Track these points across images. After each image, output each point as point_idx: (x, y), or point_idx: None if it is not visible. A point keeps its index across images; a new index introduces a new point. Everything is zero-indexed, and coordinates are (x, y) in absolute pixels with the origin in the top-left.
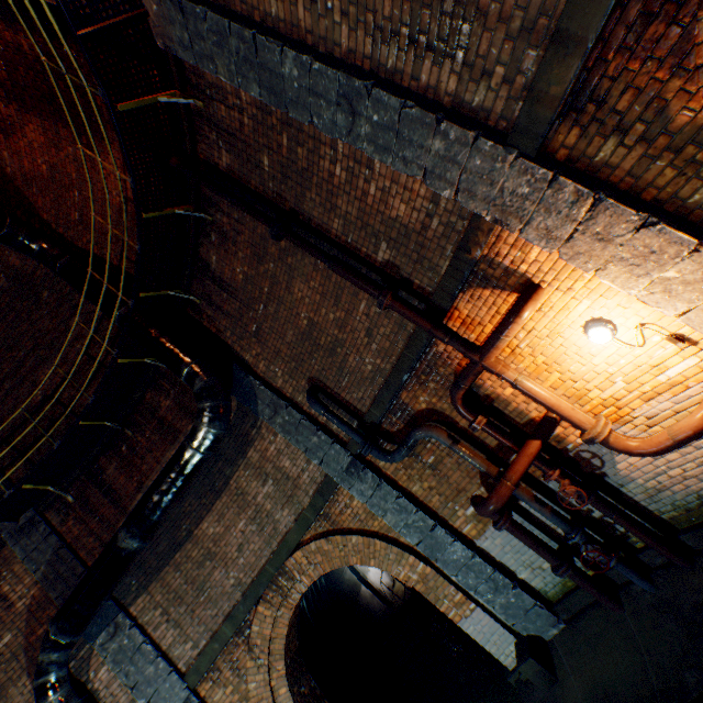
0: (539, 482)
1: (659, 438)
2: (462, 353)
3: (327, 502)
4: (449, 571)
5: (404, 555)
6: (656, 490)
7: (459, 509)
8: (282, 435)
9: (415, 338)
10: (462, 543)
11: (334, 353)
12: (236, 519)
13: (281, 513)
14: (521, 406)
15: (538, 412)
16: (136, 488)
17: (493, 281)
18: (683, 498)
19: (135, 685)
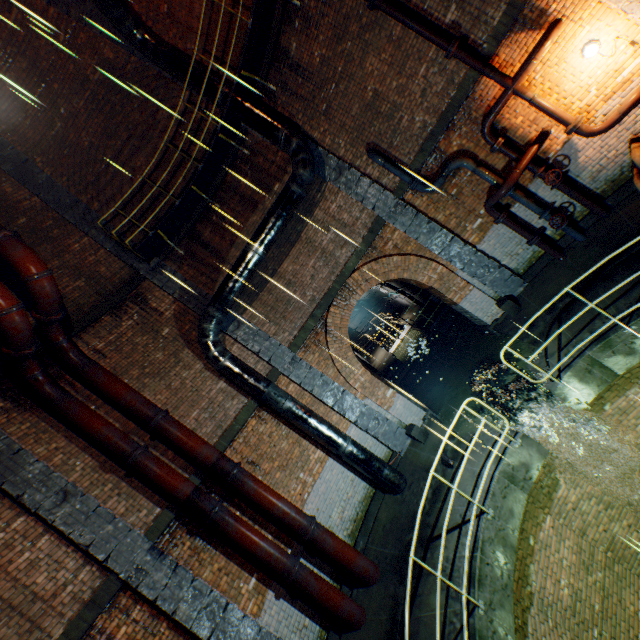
0: (526, 191)
1: (611, 117)
2: (500, 84)
3: (375, 240)
4: (459, 267)
5: (429, 263)
6: (597, 173)
7: (468, 225)
8: (344, 192)
9: (461, 88)
10: (470, 246)
11: (391, 118)
12: (308, 259)
13: (341, 252)
14: (525, 131)
15: (536, 133)
16: (229, 245)
17: (529, 24)
18: (612, 173)
19: (260, 352)
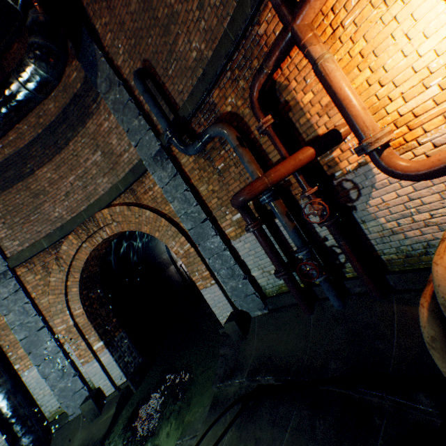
0: (297, 206)
1: (441, 156)
2: (277, 9)
3: (137, 182)
4: (205, 255)
5: (179, 235)
6: (391, 232)
7: (229, 214)
8: (112, 112)
9: (240, 7)
10: (221, 238)
11: (168, 31)
12: (69, 173)
13: (102, 180)
14: (312, 120)
15: (326, 129)
16: None
17: None
18: (412, 244)
19: None
